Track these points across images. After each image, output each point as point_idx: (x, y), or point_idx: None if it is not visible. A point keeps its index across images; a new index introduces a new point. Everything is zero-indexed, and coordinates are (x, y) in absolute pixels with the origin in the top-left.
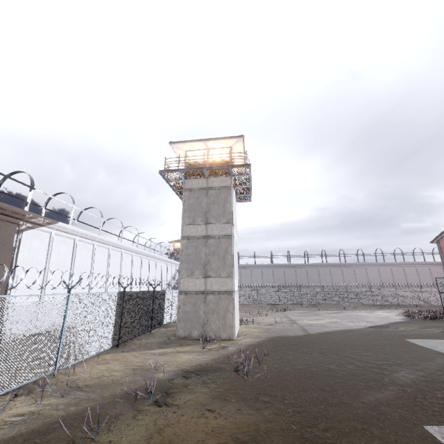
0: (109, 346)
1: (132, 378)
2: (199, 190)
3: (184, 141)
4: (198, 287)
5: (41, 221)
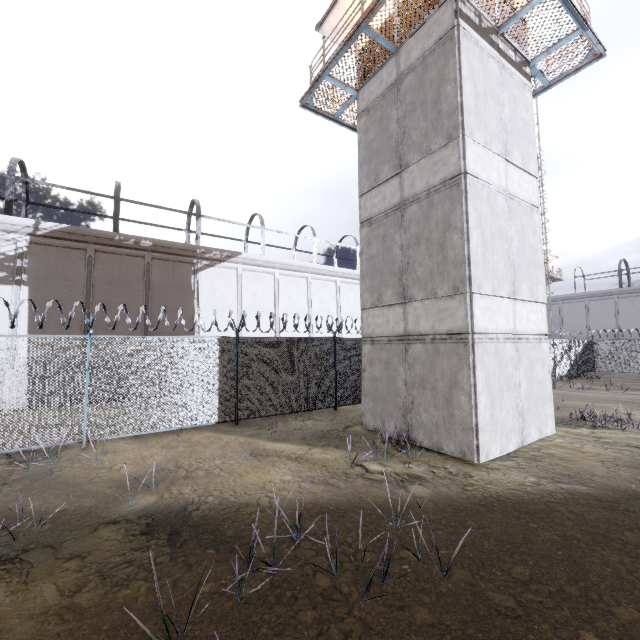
0: (213, 421)
1: (110, 486)
2: (382, 97)
3: (335, 0)
4: (391, 327)
5: (219, 255)
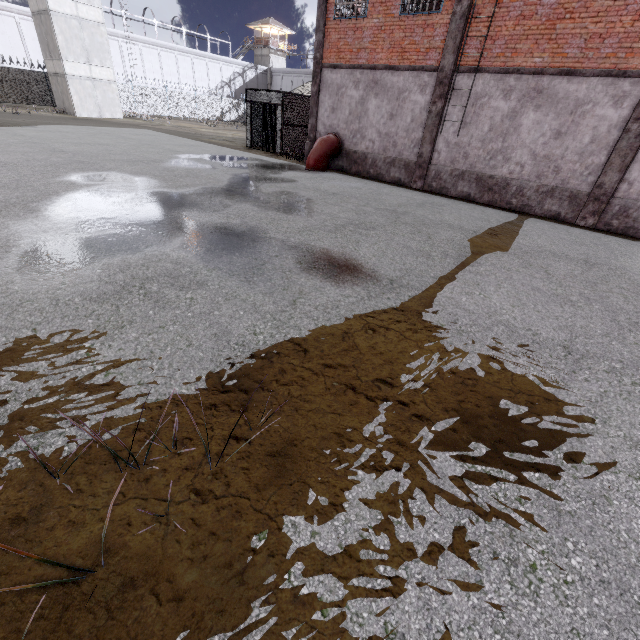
0: None
1: None
2: None
3: None
4: (53, 70)
5: None
